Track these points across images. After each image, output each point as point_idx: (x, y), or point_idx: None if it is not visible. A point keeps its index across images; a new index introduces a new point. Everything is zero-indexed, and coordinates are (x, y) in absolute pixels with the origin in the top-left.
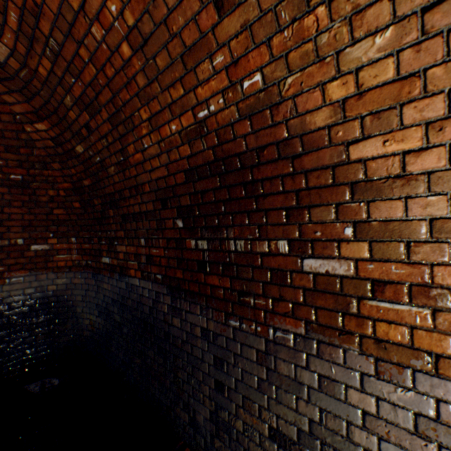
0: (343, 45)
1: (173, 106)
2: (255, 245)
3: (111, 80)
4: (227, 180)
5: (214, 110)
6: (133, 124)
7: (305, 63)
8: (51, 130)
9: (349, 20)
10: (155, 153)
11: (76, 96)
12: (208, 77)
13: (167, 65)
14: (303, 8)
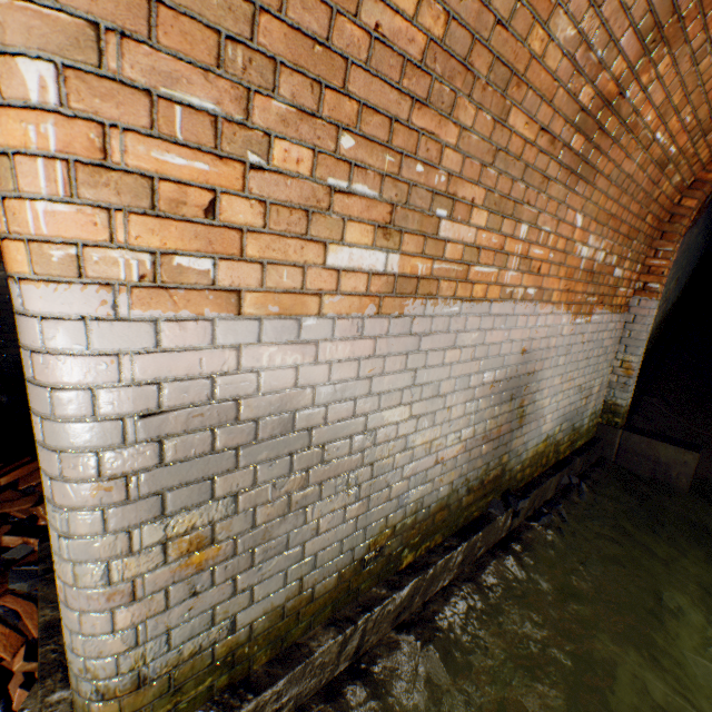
0: None
1: None
2: None
3: None
4: None
5: None
6: None
7: None
8: None
9: None
10: None
11: None
12: None
13: None
14: None
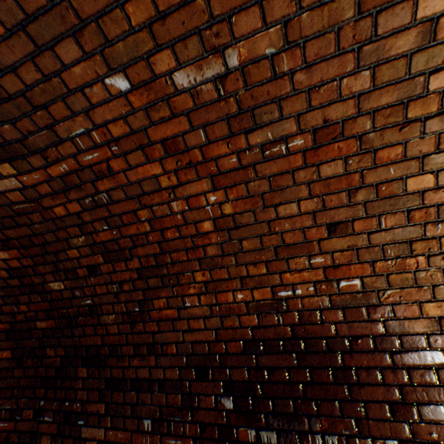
0: (437, 282)
1: (247, 279)
2: (354, 443)
3: (168, 240)
4: (308, 359)
5: (300, 294)
6: (177, 280)
7: (404, 284)
8: (17, 259)
9: (442, 269)
10: (200, 313)
11: (97, 239)
12: (301, 268)
13: (254, 248)
14: (406, 252)
